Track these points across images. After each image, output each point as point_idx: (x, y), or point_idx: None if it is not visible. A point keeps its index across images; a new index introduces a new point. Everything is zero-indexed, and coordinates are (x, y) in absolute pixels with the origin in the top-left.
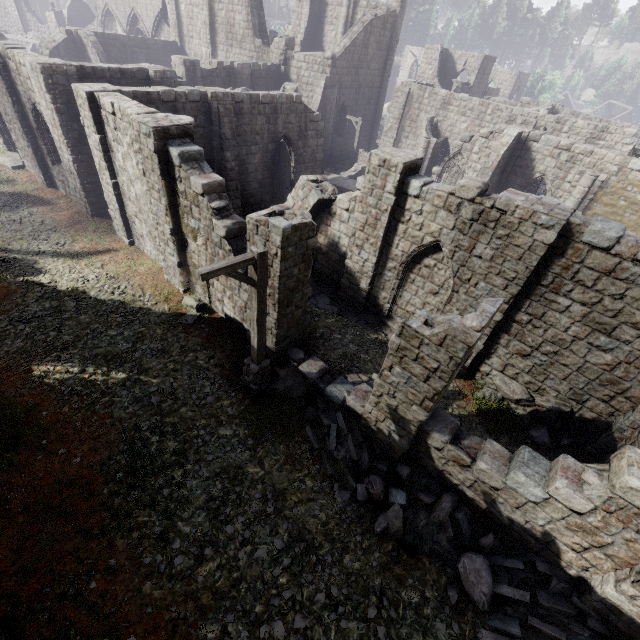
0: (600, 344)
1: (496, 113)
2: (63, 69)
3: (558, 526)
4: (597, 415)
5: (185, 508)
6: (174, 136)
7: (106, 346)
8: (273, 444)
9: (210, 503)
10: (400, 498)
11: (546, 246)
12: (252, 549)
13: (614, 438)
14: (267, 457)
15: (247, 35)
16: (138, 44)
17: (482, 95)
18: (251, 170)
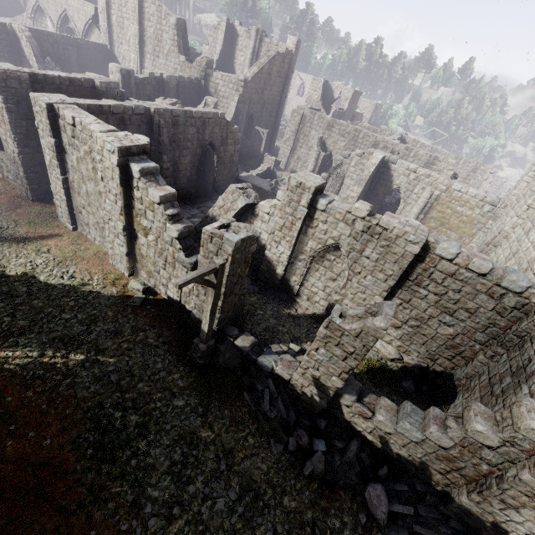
0: (446, 321)
1: (366, 138)
2: (17, 75)
3: (431, 457)
4: (444, 369)
5: (152, 475)
6: (134, 153)
7: (62, 329)
8: (219, 410)
9: (173, 467)
10: (321, 446)
11: (413, 255)
12: (212, 503)
13: (455, 385)
14: (215, 421)
15: (173, 51)
16: (70, 42)
17: (352, 117)
18: (182, 168)
